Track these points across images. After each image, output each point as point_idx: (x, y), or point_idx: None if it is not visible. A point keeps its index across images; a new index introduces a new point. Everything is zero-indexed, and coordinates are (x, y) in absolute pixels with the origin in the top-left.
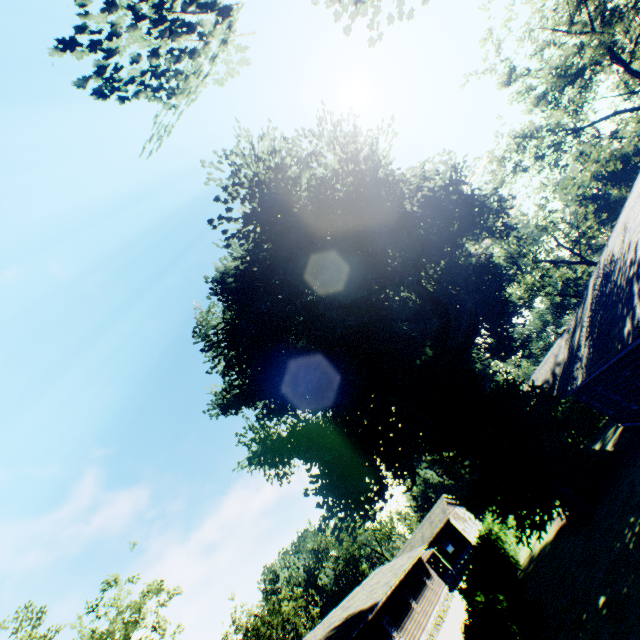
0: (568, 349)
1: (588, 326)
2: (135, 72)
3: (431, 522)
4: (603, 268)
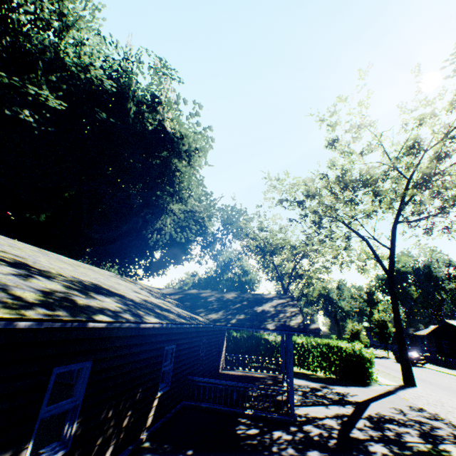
0: None
1: None
2: None
3: None
4: None
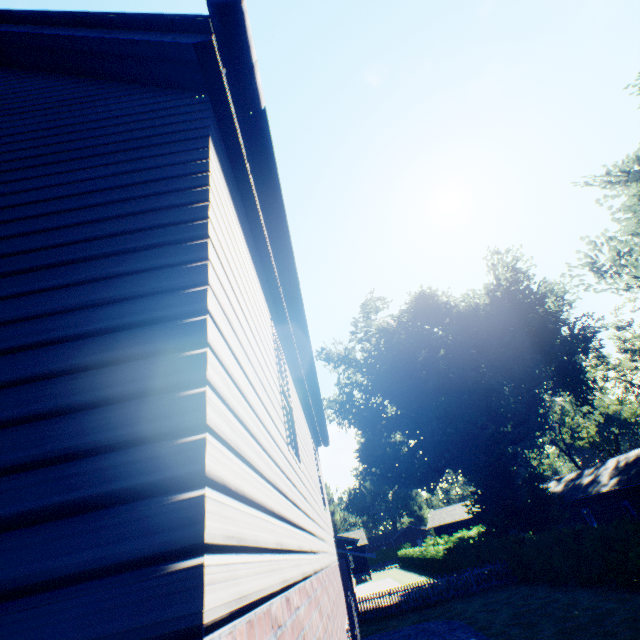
0: (566, 485)
1: (615, 473)
2: (601, 265)
3: None
4: (638, 454)
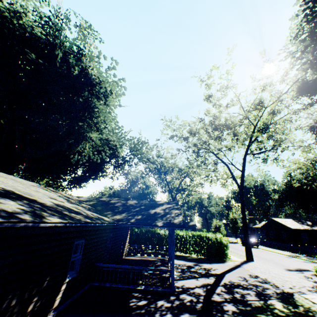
0: None
1: None
2: None
3: None
4: None
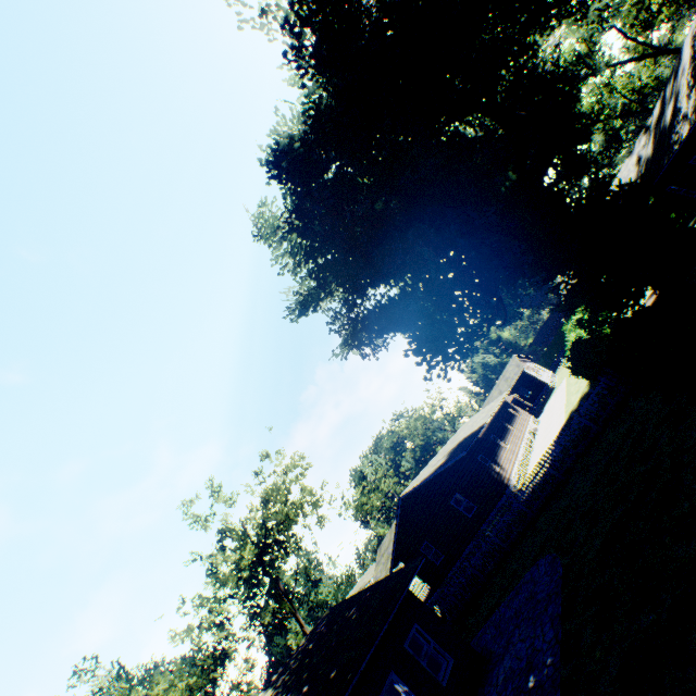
0: (654, 140)
1: (692, 78)
2: None
3: (506, 379)
4: None
